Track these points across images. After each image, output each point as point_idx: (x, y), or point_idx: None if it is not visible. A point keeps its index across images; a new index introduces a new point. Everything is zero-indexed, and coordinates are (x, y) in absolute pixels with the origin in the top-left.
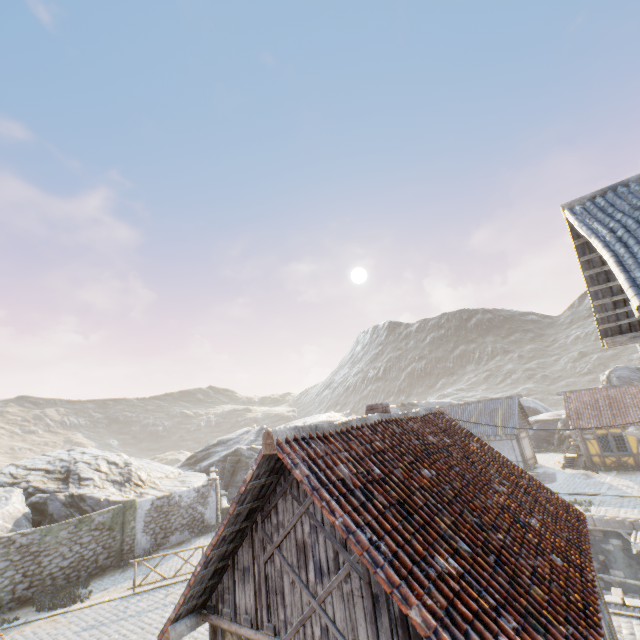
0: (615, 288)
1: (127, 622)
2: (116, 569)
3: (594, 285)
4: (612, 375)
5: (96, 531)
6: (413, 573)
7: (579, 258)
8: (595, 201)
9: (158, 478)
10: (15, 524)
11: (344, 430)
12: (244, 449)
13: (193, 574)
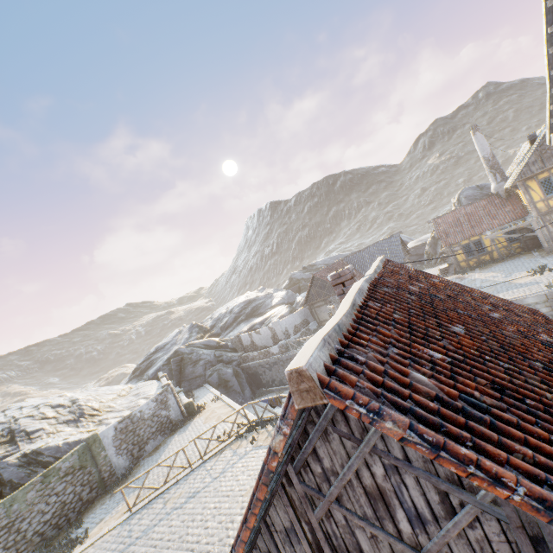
0: None
1: (137, 546)
2: (104, 496)
3: None
4: (461, 197)
5: (67, 476)
6: None
7: (547, 29)
8: None
9: (111, 400)
10: None
11: (360, 315)
12: (183, 348)
13: None
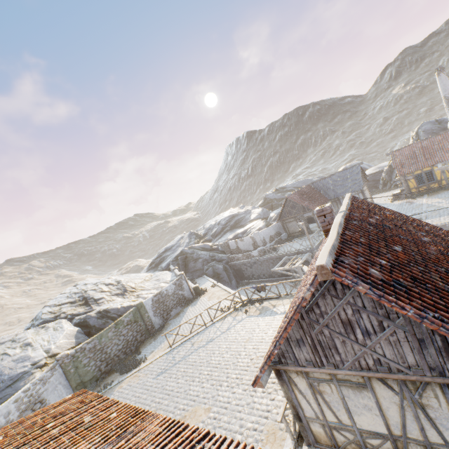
0: None
1: (180, 365)
2: (150, 339)
3: None
4: (420, 130)
5: (128, 326)
6: None
7: None
8: None
9: (140, 283)
10: (76, 338)
11: (342, 240)
12: (187, 249)
13: (271, 354)
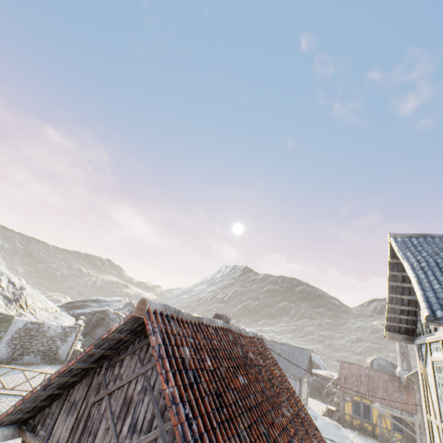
0: (405, 300)
1: None
2: None
3: (393, 293)
4: (375, 361)
5: None
6: None
7: (389, 271)
8: (411, 239)
9: (39, 308)
10: None
11: (196, 322)
12: (111, 312)
13: (31, 391)
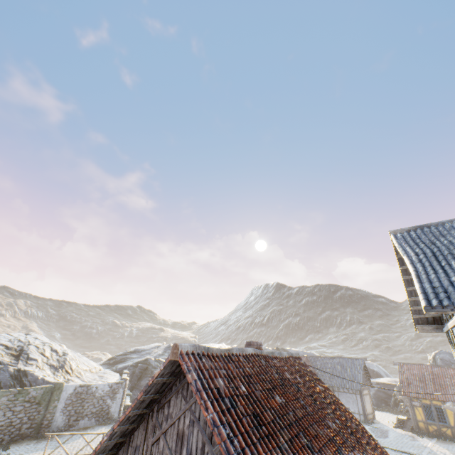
0: None
1: None
2: (32, 439)
3: (409, 286)
4: (437, 356)
5: (28, 403)
6: None
7: (400, 266)
8: (410, 233)
9: (83, 370)
10: None
11: (226, 354)
12: (152, 360)
13: (100, 442)
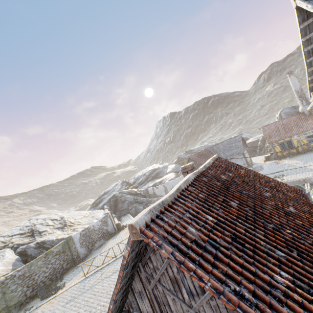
0: None
1: (86, 294)
2: (74, 267)
3: (310, 57)
4: (281, 113)
5: (57, 255)
6: (272, 305)
7: (302, 39)
8: None
9: (80, 218)
10: (13, 265)
11: (179, 195)
12: (117, 193)
13: (109, 309)
